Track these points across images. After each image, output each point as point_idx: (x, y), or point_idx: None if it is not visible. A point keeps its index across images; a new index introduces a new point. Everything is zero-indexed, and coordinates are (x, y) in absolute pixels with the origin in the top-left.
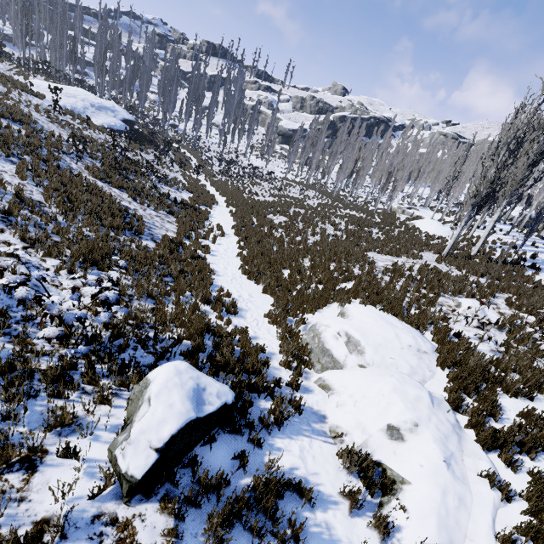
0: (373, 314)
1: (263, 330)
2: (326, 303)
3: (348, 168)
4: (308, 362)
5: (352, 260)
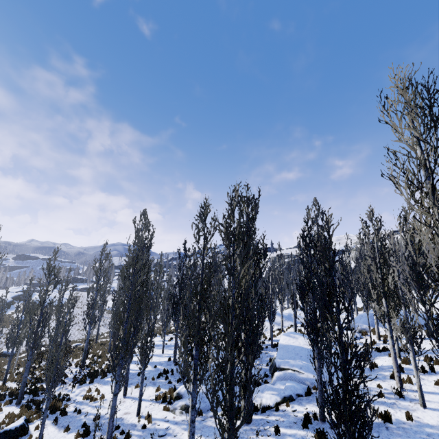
0: None
1: None
2: None
3: None
4: None
5: None
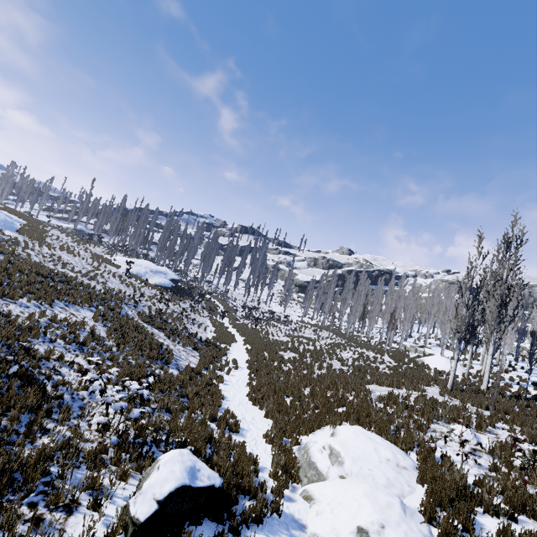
0: (356, 431)
1: (260, 449)
2: (321, 425)
3: (358, 311)
4: (295, 475)
5: (349, 388)
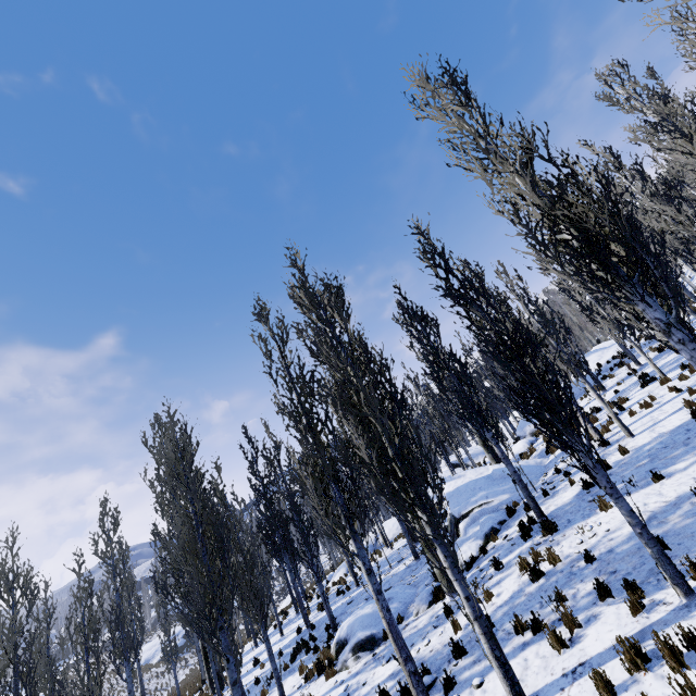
0: None
1: None
2: None
3: None
4: None
5: None
